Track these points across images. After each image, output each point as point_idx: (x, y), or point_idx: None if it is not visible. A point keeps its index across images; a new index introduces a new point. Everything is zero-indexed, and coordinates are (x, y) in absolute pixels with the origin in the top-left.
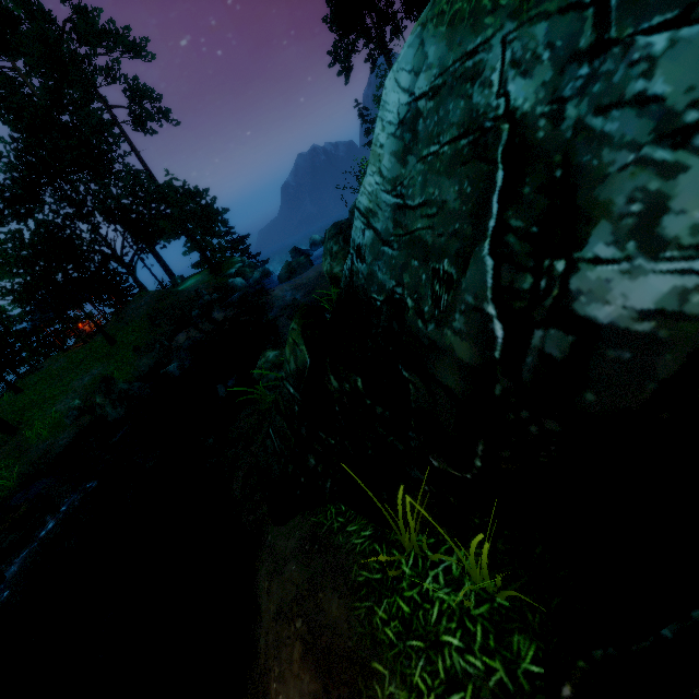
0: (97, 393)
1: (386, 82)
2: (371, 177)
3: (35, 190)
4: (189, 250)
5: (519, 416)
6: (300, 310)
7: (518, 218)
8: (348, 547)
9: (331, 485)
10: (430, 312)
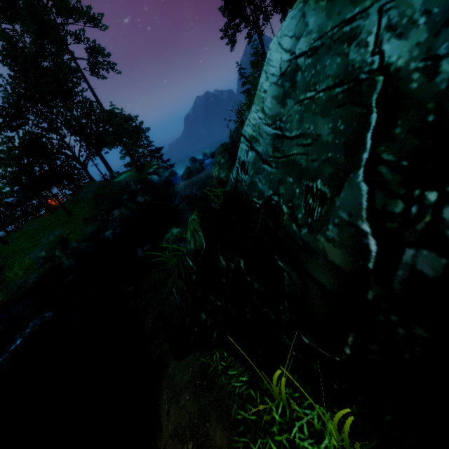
0: (57, 249)
1: (270, 45)
2: (255, 113)
3: (23, 111)
4: (123, 155)
5: (388, 319)
6: (199, 206)
7: (389, 153)
8: (229, 388)
9: (217, 335)
10: (303, 219)
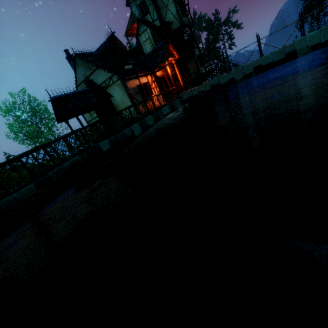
0: None
1: None
2: None
3: None
4: None
5: None
6: None
7: None
8: None
9: None
10: None
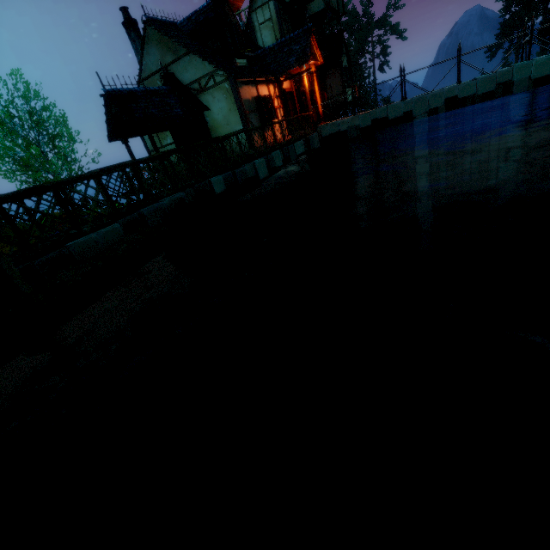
0: None
1: None
2: None
3: None
4: None
5: None
6: None
7: None
8: None
9: None
10: None
